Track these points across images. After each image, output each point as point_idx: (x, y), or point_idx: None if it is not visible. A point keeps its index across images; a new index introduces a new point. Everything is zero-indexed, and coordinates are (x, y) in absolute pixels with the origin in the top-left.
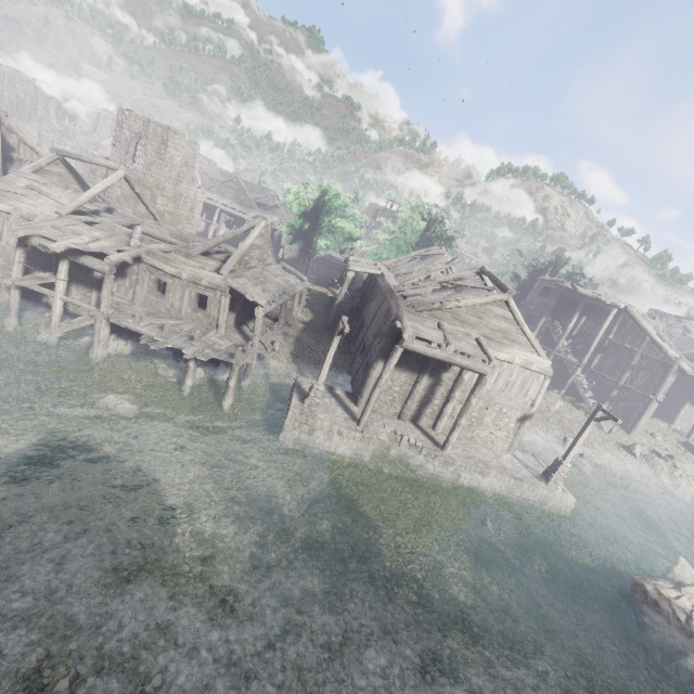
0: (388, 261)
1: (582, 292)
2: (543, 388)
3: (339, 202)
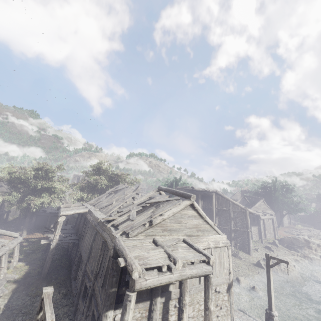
0: (92, 200)
1: (198, 189)
2: (230, 256)
3: (49, 172)
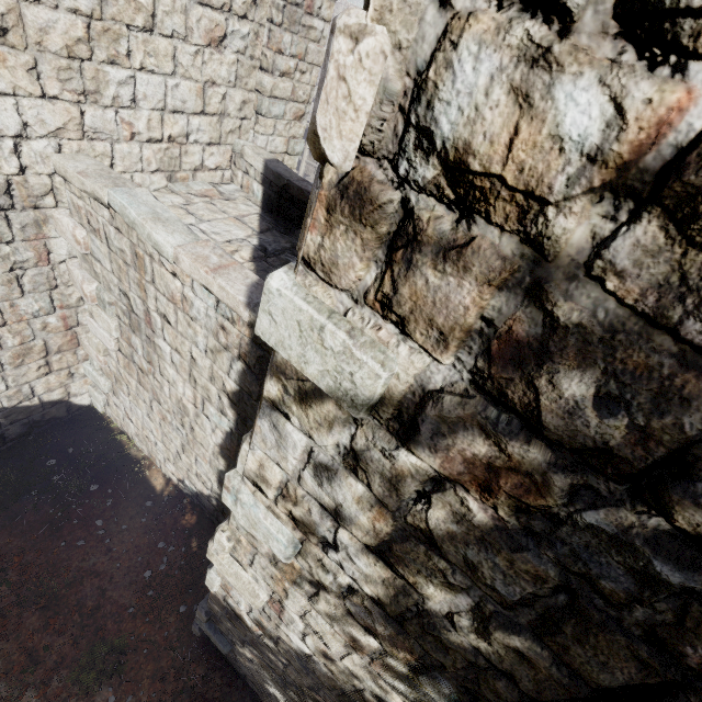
0: None
1: None
2: None
3: None
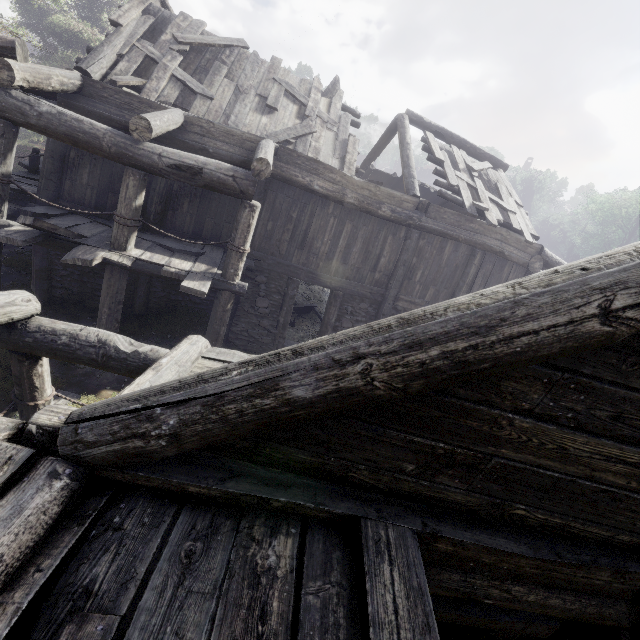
0: (102, 64)
1: None
2: None
3: None
